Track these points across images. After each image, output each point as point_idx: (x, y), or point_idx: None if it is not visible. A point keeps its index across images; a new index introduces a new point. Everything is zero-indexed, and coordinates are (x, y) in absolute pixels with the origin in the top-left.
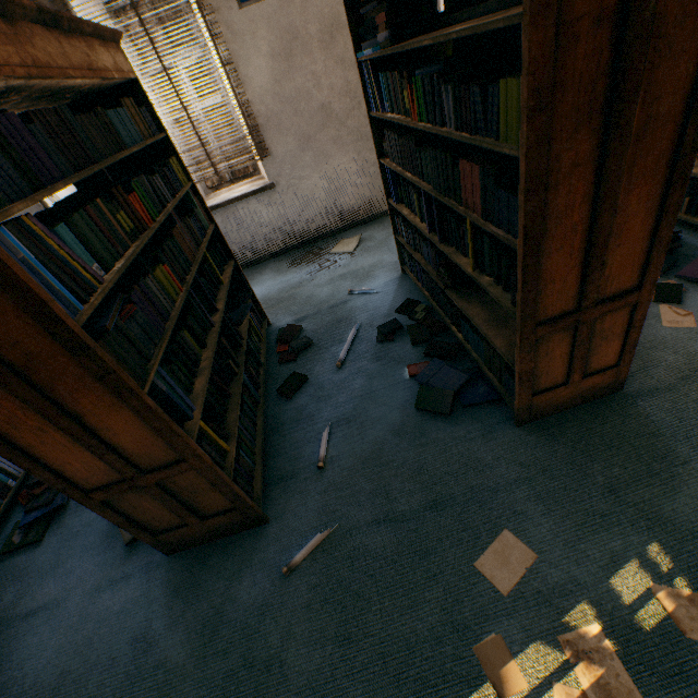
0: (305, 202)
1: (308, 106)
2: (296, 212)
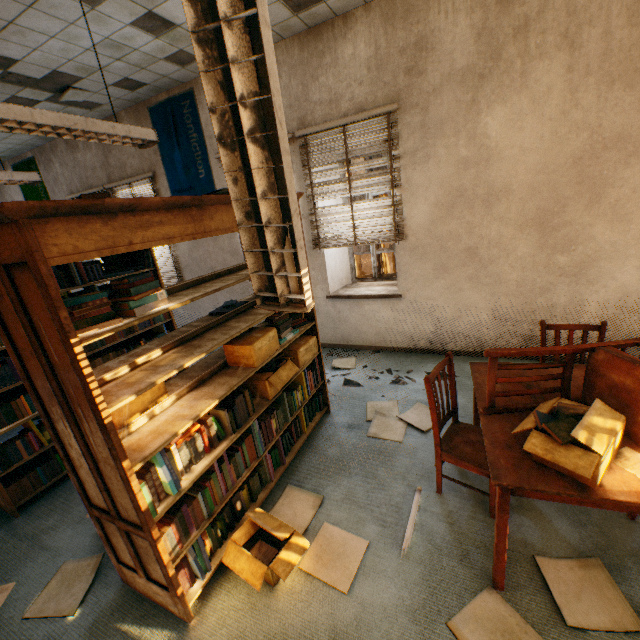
0: (203, 314)
1: (205, 265)
2: (197, 318)
